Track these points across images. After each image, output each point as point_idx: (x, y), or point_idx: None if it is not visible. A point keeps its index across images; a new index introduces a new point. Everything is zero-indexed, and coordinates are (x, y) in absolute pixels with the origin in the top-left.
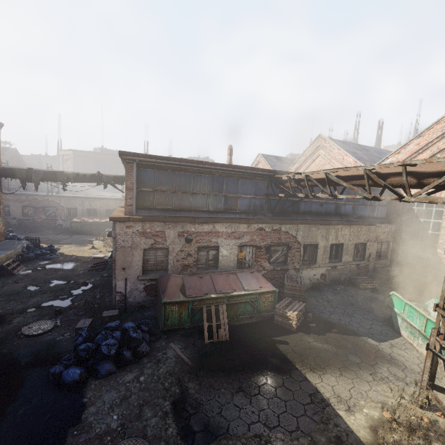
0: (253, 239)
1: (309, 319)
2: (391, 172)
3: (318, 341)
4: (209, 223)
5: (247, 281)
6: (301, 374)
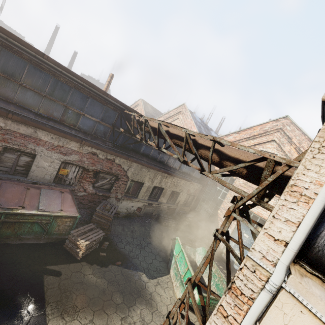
0: (82, 160)
1: (103, 247)
2: (204, 144)
3: (95, 274)
4: (30, 126)
5: (49, 201)
6: (43, 321)
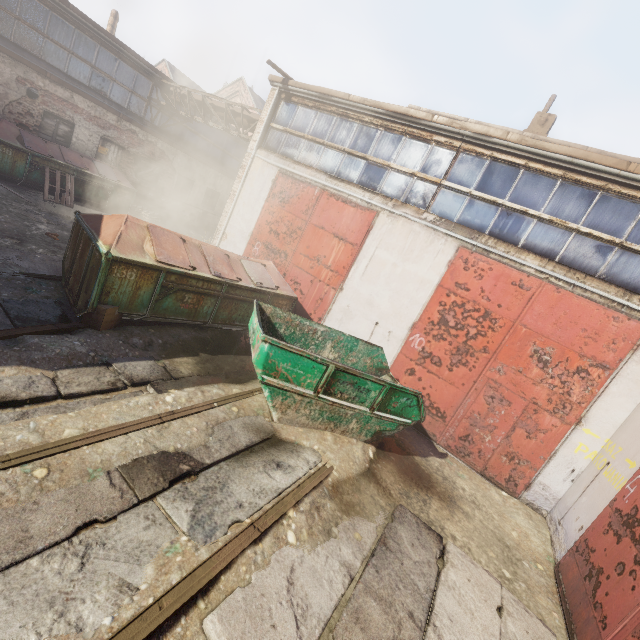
0: (122, 139)
1: None
2: (240, 113)
3: None
4: (66, 89)
5: (105, 171)
6: None
